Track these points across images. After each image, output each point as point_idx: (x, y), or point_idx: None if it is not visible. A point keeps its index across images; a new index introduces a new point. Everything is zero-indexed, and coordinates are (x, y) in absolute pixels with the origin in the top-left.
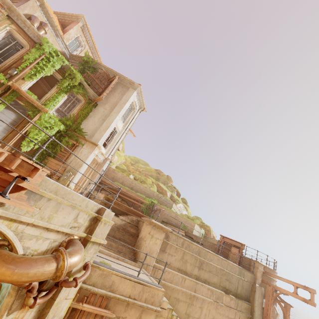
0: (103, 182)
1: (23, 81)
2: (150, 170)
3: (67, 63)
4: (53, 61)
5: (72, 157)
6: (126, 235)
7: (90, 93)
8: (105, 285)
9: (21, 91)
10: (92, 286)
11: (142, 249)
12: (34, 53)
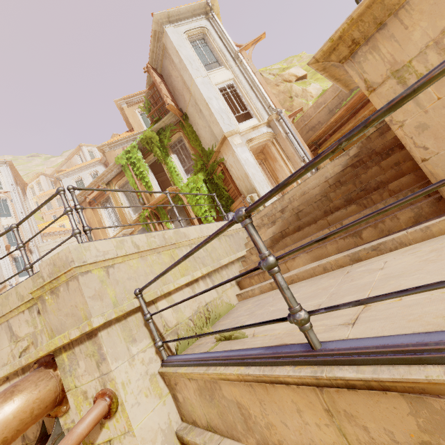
0: (324, 136)
1: (153, 196)
2: None
3: (135, 143)
4: (134, 159)
5: (236, 182)
6: (366, 172)
7: (171, 121)
8: (233, 424)
9: (155, 204)
10: (213, 433)
11: (419, 153)
12: (128, 176)
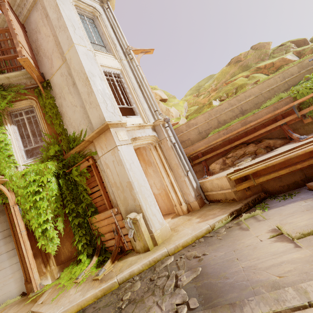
0: (196, 153)
1: None
2: (223, 73)
3: None
4: None
5: (108, 187)
6: None
7: (22, 82)
8: None
9: None
10: None
11: None
12: None
